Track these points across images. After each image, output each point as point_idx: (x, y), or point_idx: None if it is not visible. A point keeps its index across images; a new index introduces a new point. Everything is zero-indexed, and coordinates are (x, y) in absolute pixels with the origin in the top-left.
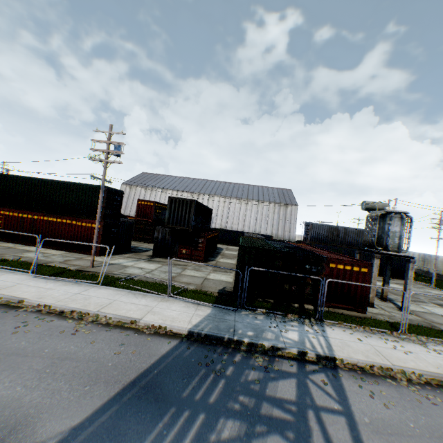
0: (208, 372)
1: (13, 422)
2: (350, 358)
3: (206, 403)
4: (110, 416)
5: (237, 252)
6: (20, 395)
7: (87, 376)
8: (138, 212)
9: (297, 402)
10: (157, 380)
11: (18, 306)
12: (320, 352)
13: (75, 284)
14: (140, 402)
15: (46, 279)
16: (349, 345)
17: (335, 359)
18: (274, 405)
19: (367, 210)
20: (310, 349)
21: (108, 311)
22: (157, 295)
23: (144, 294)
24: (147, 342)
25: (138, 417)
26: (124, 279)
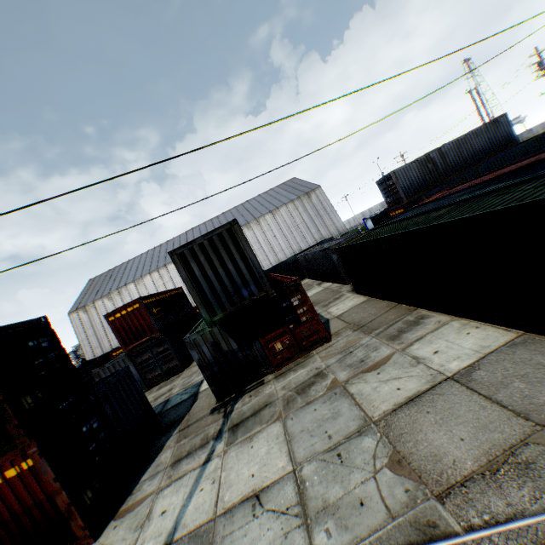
0: None
1: None
2: None
3: None
4: None
5: (316, 286)
6: None
7: None
8: (122, 336)
9: None
10: None
11: None
12: None
13: None
14: None
15: None
16: None
17: None
18: None
19: None
20: None
21: None
22: None
23: None
24: None
25: None
26: None
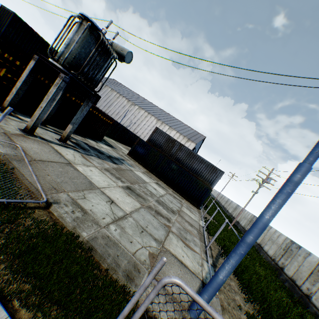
0: None
1: None
2: None
3: None
4: None
5: None
6: None
7: None
8: None
9: None
10: None
11: None
12: None
13: None
14: None
15: None
16: None
17: None
18: None
19: None
20: None
21: None
22: None
23: None
24: None
25: None
26: None
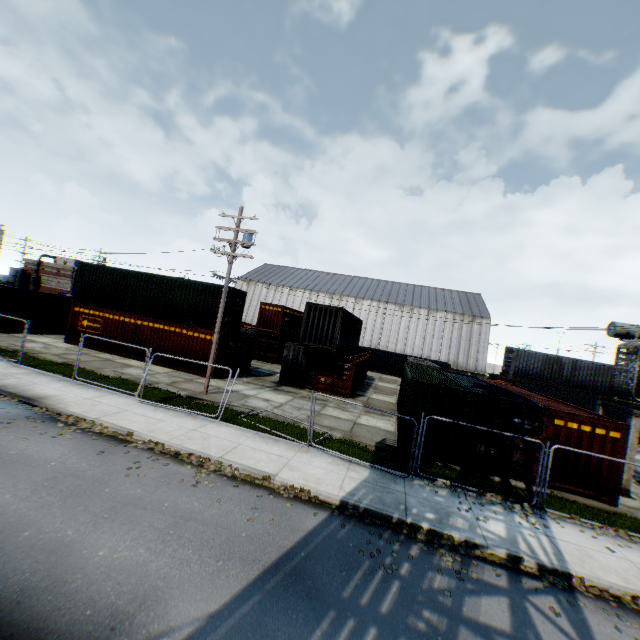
0: (374, 566)
1: (141, 594)
2: (596, 577)
3: (377, 612)
4: (252, 607)
5: (395, 385)
6: (144, 560)
7: (218, 547)
8: (261, 319)
9: (513, 635)
10: (306, 566)
11: (126, 440)
12: (543, 561)
13: (188, 417)
14: (287, 595)
15: (153, 406)
16: (591, 556)
17: (569, 576)
18: (477, 633)
19: (617, 336)
20: (526, 553)
21: (233, 459)
22: (293, 442)
23: (275, 439)
24: (286, 510)
25: (288, 615)
26: (248, 414)
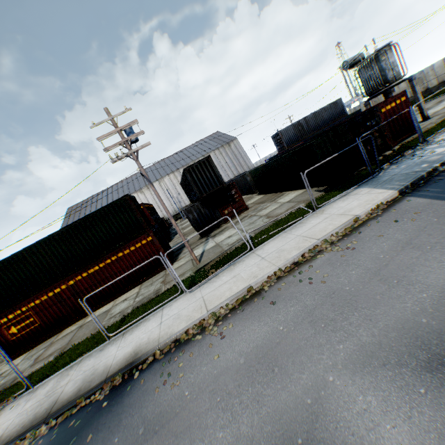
0: None
1: None
2: None
3: None
4: None
5: None
6: None
7: None
8: None
9: None
10: None
11: (256, 293)
12: None
13: (236, 264)
14: None
15: (203, 284)
16: None
17: None
18: None
19: (350, 67)
20: None
21: (324, 234)
22: (306, 217)
23: (297, 224)
24: (401, 210)
25: None
26: (250, 239)
